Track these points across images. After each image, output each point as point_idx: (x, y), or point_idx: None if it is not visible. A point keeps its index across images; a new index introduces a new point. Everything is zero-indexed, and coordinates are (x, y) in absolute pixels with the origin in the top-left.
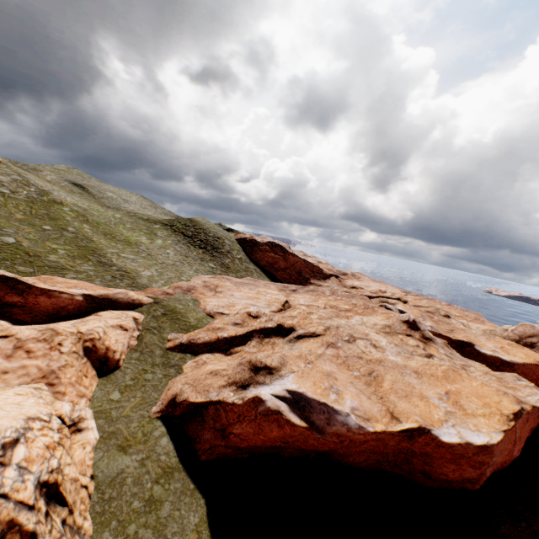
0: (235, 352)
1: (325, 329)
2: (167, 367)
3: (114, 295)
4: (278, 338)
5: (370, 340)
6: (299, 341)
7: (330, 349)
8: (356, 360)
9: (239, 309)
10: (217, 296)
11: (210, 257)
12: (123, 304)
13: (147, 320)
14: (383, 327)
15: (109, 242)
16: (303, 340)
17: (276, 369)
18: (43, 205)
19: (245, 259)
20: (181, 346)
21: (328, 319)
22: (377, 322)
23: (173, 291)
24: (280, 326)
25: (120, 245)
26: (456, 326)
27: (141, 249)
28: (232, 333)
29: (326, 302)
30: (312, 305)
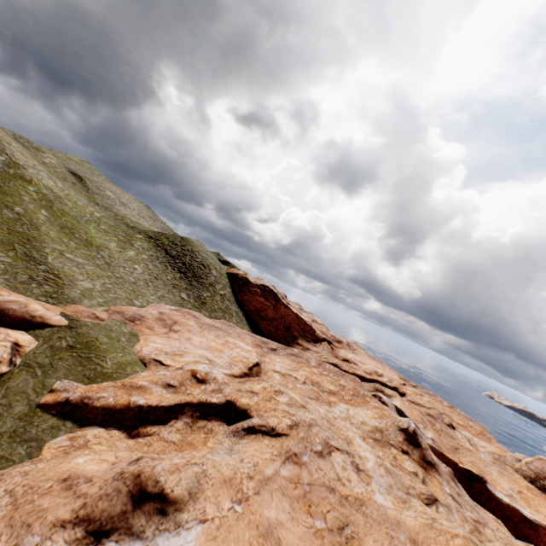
0: (145, 434)
1: (291, 425)
2: (15, 441)
3: (3, 302)
4: (220, 422)
5: (353, 456)
6: (248, 437)
7: (289, 466)
8: (325, 494)
9: (187, 362)
10: (169, 335)
11: (186, 285)
12: (12, 318)
13: (38, 350)
14: (373, 429)
15: (62, 236)
16: (254, 437)
17: (177, 504)
18: (3, 176)
19: (229, 298)
20: (64, 405)
21: (300, 408)
22: (367, 419)
23: (108, 316)
24: (230, 404)
25: (75, 243)
26: (462, 443)
27: (100, 255)
28: (154, 400)
29: (308, 375)
30: (290, 375)
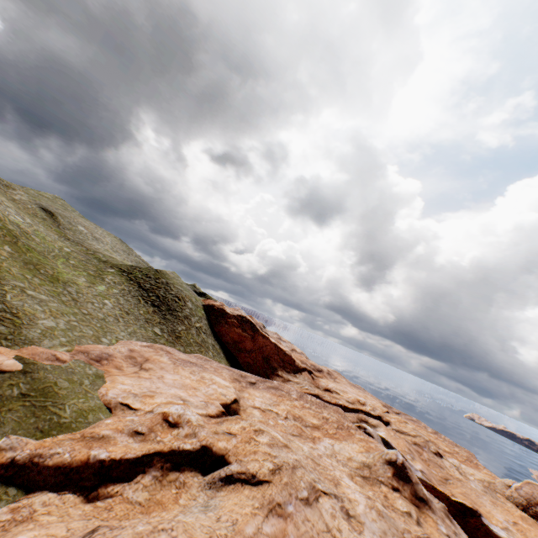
0: (105, 495)
1: (274, 470)
2: None
3: None
4: (195, 472)
5: (342, 499)
6: (226, 488)
7: (272, 520)
8: None
9: (158, 404)
10: (140, 374)
11: (160, 318)
12: None
13: None
14: (361, 466)
15: (25, 272)
16: (233, 488)
17: None
18: None
19: (205, 330)
20: (8, 468)
21: (282, 448)
22: (353, 455)
23: (71, 357)
24: (206, 449)
25: (39, 279)
26: (451, 472)
27: (67, 291)
28: (118, 452)
29: (289, 409)
30: (271, 410)
